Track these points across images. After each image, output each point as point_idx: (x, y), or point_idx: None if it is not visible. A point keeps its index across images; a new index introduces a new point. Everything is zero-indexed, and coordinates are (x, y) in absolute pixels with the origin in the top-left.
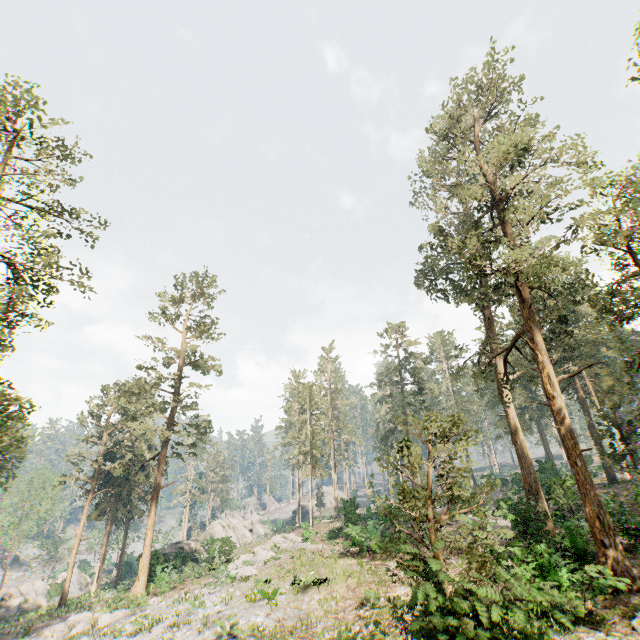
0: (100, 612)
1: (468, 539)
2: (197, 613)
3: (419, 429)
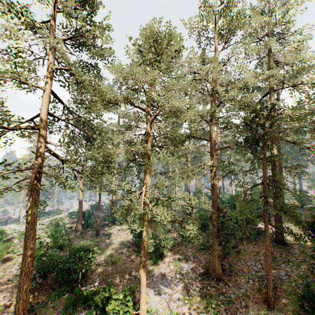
0: (16, 225)
1: None
2: (22, 228)
3: None
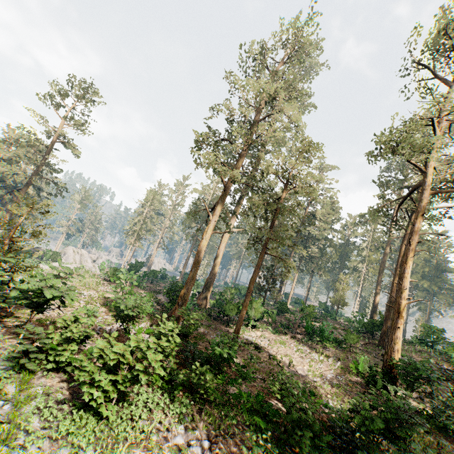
0: None
1: (27, 249)
2: None
3: (21, 200)
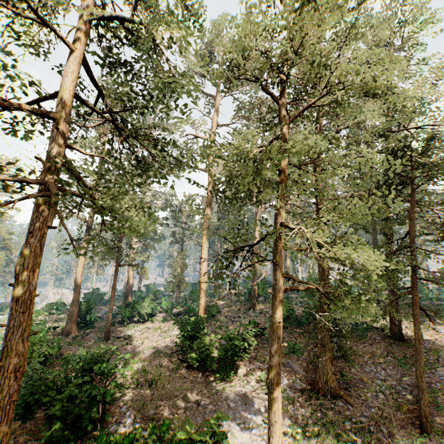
0: None
1: None
2: None
3: None
